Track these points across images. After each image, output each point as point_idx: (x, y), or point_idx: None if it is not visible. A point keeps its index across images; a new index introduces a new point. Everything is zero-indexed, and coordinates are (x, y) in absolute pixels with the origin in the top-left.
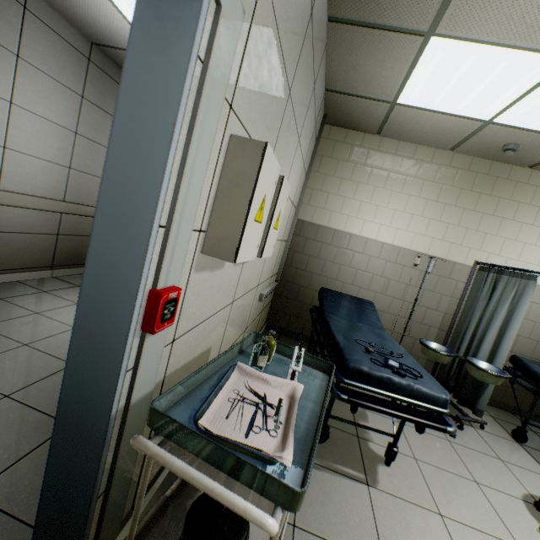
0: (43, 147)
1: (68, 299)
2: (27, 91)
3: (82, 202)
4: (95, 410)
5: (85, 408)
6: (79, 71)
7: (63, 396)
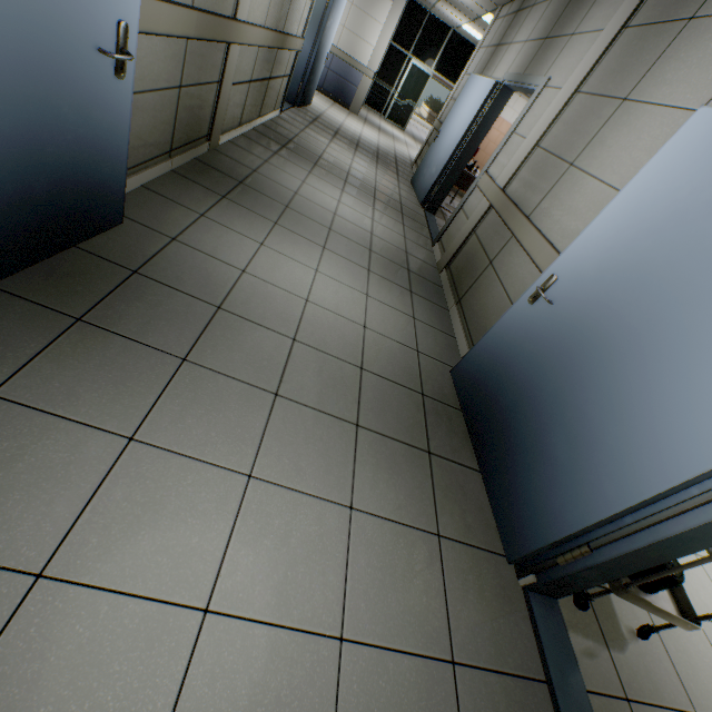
0: None
1: (245, 235)
2: None
3: (208, 6)
4: (703, 542)
5: (695, 541)
6: None
7: (681, 534)
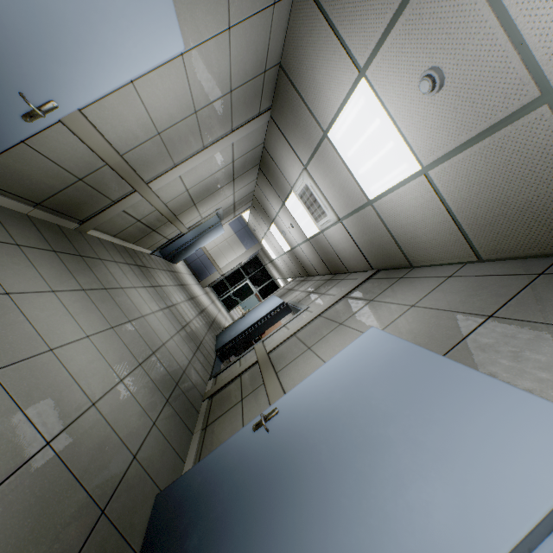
0: (161, 103)
1: (44, 277)
2: (203, 56)
3: (133, 165)
4: None
5: None
6: (251, 73)
7: None
